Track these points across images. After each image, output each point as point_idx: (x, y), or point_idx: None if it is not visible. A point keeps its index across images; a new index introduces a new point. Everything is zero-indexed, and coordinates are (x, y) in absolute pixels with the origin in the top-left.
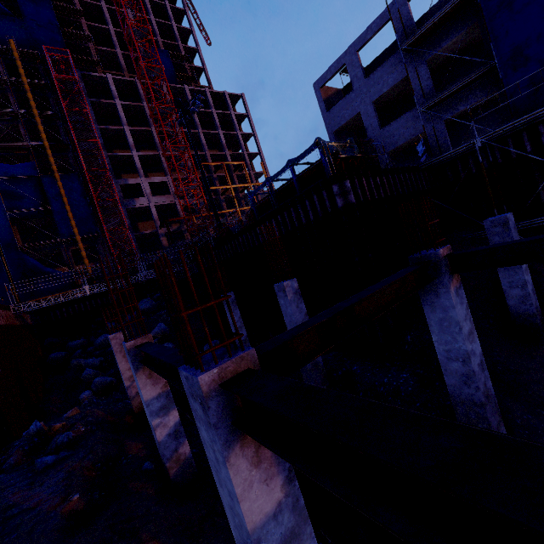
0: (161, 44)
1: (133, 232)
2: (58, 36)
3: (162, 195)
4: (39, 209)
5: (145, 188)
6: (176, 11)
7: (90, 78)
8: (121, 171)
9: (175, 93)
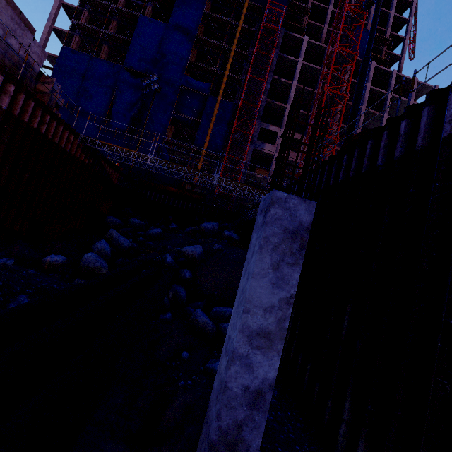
0: (368, 27)
1: (247, 169)
2: (284, 5)
3: (291, 151)
4: (193, 119)
5: (280, 138)
6: (401, 3)
7: (289, 38)
8: (269, 121)
9: (358, 69)
